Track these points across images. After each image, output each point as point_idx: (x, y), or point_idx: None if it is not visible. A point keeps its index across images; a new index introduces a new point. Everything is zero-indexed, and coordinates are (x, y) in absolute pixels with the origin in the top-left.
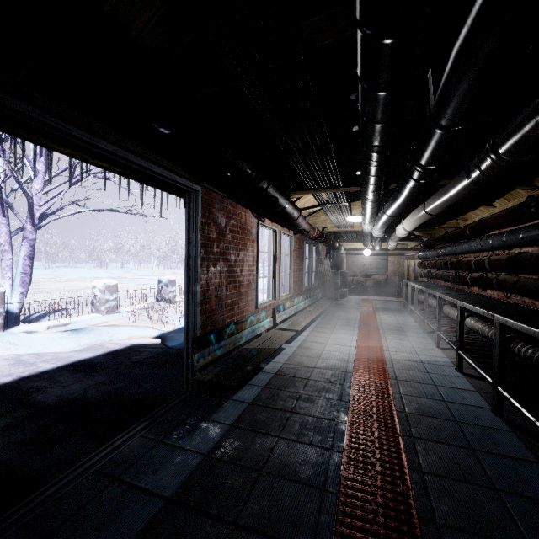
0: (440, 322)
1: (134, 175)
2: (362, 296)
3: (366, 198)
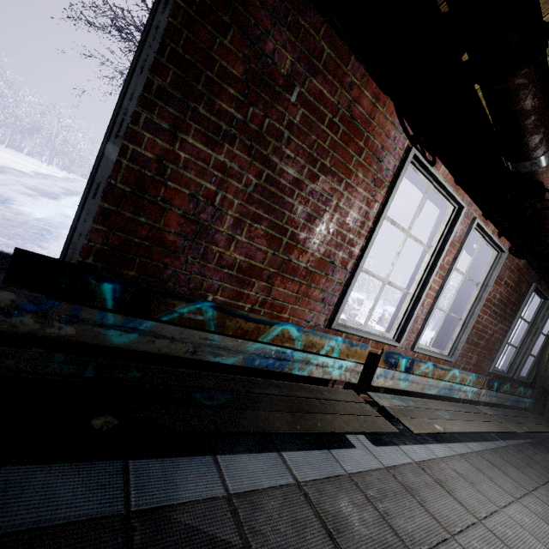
0: None
1: None
2: None
3: None
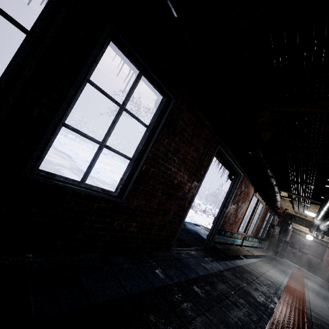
0: None
1: (224, 164)
2: (295, 264)
3: (322, 209)
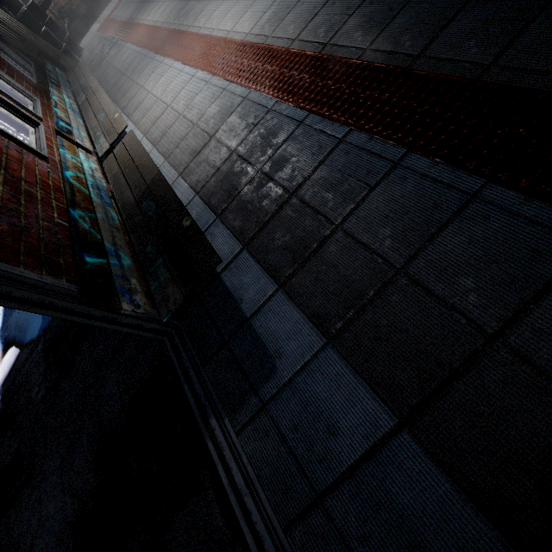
0: None
1: None
2: (92, 29)
3: None
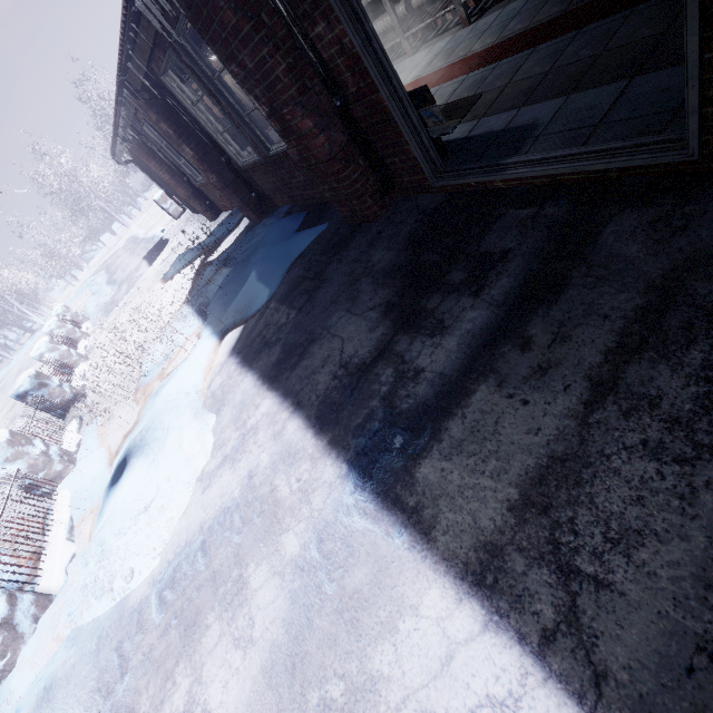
0: (401, 23)
1: None
2: None
3: None
